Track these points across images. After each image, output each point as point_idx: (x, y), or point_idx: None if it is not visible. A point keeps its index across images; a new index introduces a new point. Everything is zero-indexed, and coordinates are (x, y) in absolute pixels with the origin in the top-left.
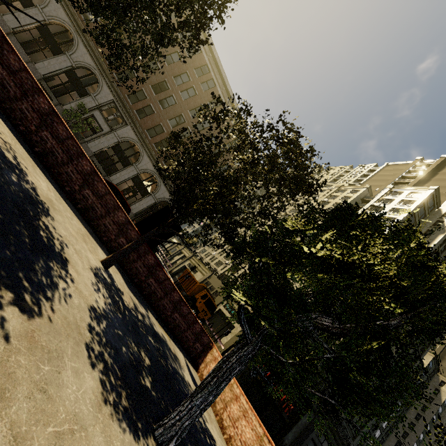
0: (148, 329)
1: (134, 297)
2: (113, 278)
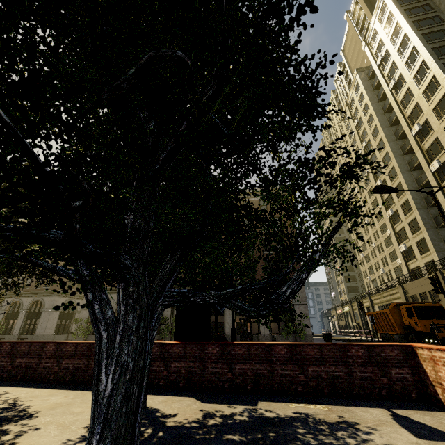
0: (233, 427)
1: (217, 405)
2: (157, 411)
